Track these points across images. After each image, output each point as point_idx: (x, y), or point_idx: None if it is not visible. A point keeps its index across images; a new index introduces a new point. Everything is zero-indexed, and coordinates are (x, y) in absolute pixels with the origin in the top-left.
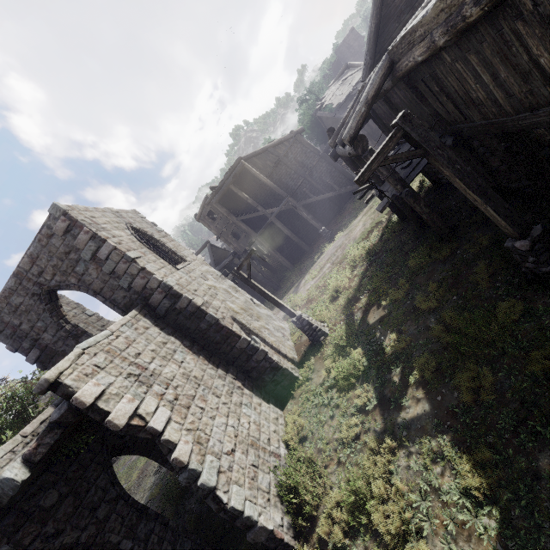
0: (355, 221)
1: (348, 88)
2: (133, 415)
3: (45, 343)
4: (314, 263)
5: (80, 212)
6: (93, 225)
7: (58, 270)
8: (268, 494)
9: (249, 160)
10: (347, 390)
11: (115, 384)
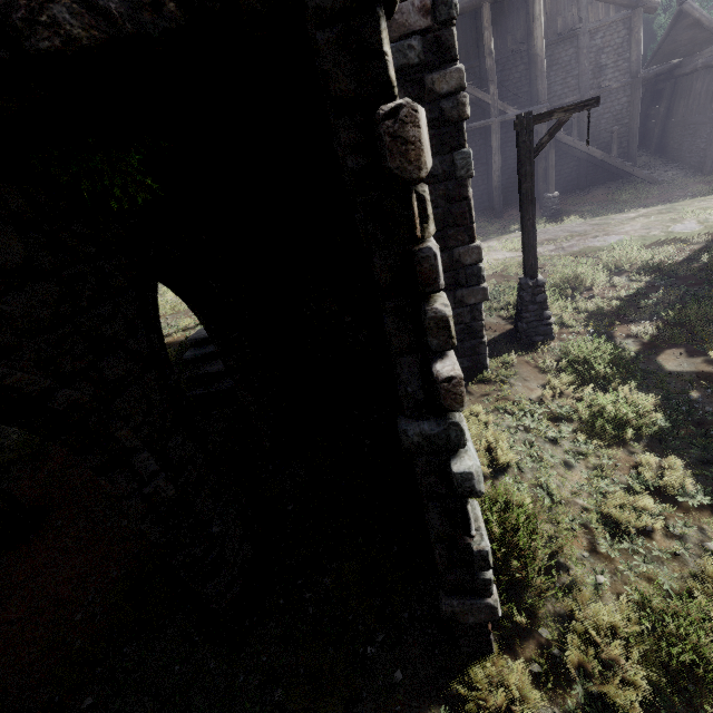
0: (619, 215)
1: None
2: None
3: None
4: (507, 232)
5: None
6: None
7: None
8: None
9: None
10: (607, 442)
11: None
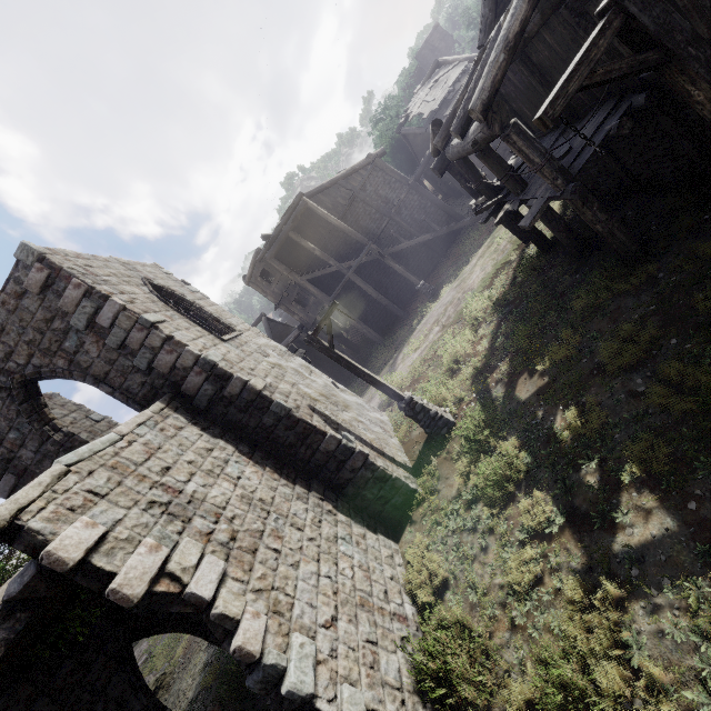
0: (467, 267)
1: (442, 91)
2: (159, 575)
3: (23, 464)
4: (413, 331)
5: (67, 258)
6: (87, 276)
7: (35, 348)
8: (400, 692)
9: (313, 198)
10: (503, 504)
11: (126, 522)
